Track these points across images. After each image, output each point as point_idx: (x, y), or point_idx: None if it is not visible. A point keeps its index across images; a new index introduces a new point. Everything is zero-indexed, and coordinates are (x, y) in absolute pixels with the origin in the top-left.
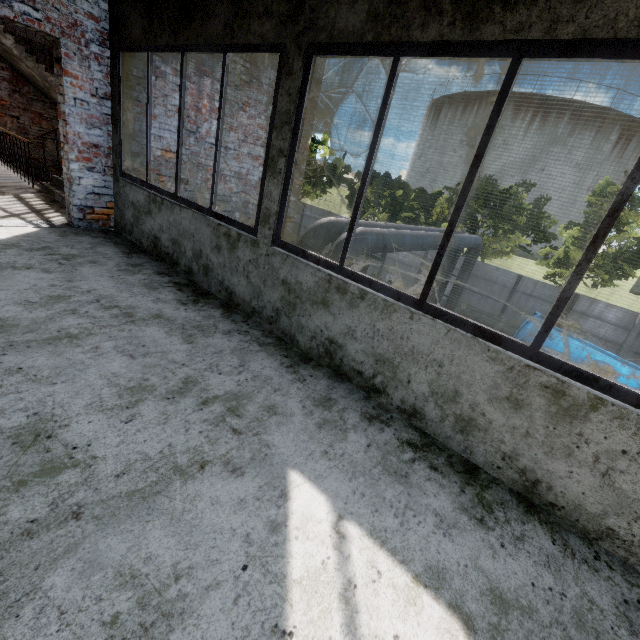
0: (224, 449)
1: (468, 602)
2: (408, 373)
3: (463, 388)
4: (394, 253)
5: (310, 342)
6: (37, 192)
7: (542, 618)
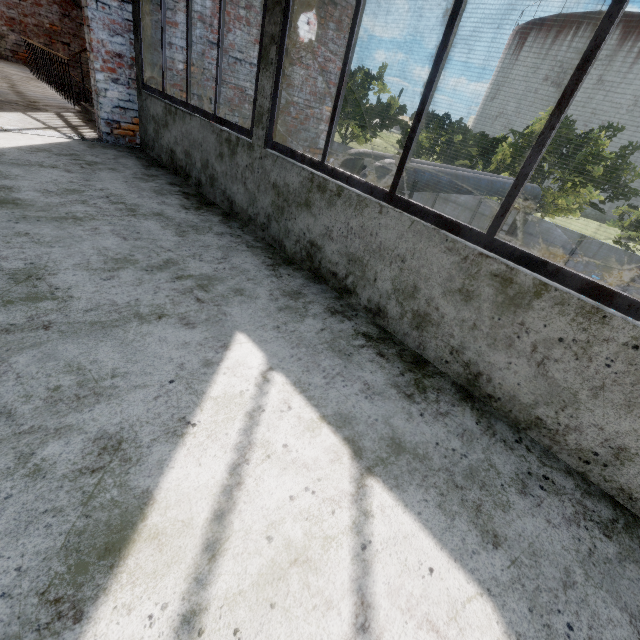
0: (184, 310)
1: (365, 441)
2: (375, 271)
3: (421, 283)
4: (442, 205)
5: (295, 246)
6: (77, 112)
7: (433, 464)
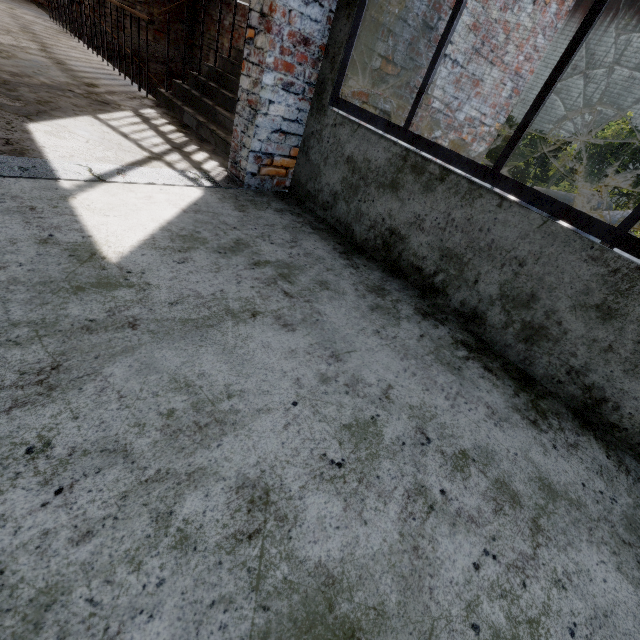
0: None
1: None
2: None
3: None
4: None
5: None
6: (156, 106)
7: None
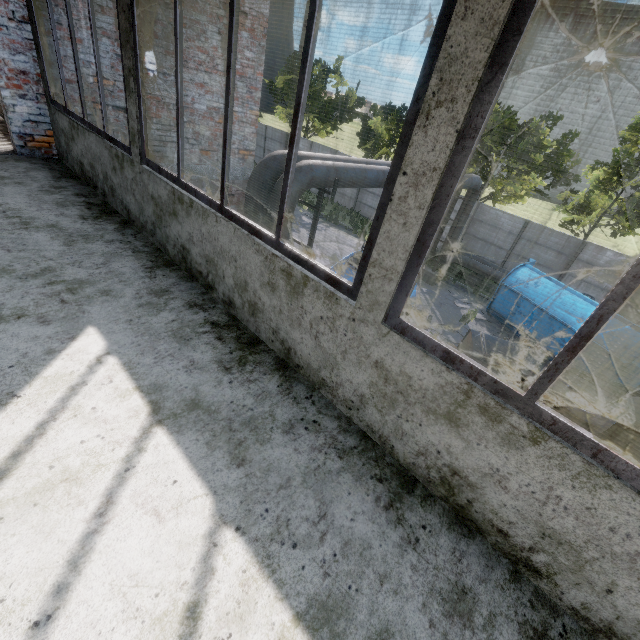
0: (45, 310)
1: (167, 402)
2: (222, 270)
3: (248, 278)
4: None
5: (174, 250)
6: None
7: (219, 416)
